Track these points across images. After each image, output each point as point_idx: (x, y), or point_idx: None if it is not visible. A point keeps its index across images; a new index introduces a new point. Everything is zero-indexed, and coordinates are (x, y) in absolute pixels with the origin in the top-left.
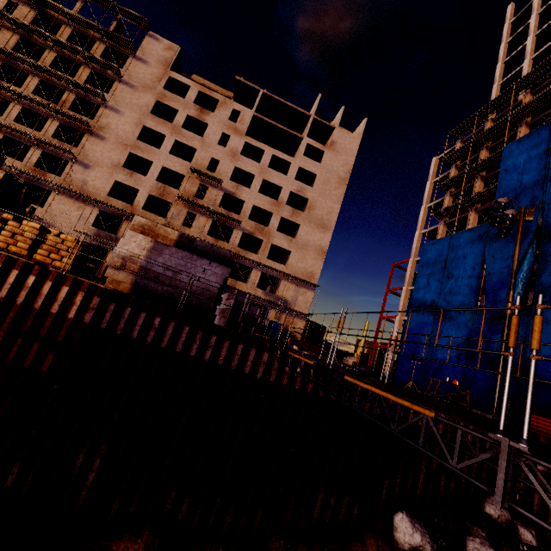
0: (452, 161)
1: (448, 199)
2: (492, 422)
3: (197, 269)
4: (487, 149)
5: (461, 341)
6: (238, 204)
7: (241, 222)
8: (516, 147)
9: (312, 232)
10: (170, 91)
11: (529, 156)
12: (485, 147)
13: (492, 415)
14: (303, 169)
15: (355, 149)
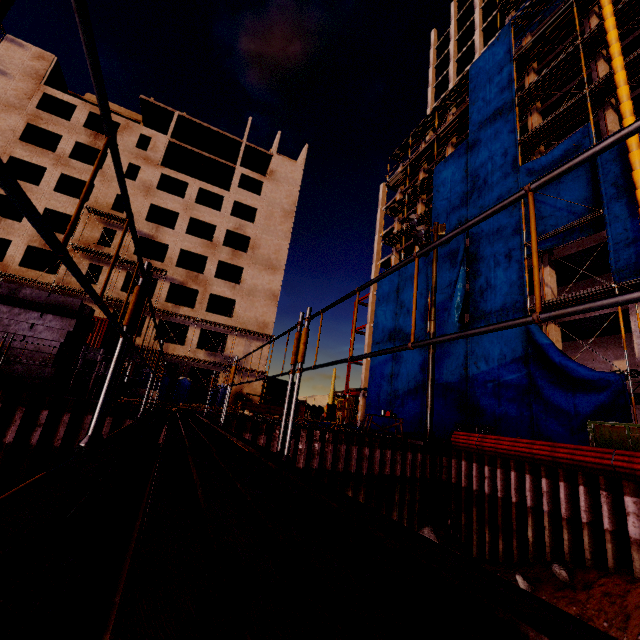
0: (396, 186)
1: (397, 226)
2: (420, 448)
3: (20, 325)
4: (424, 172)
5: (417, 371)
6: (164, 250)
7: (165, 271)
8: (443, 168)
9: (259, 275)
10: (51, 112)
11: (454, 175)
12: (423, 170)
13: (425, 441)
14: (240, 203)
15: (299, 178)
